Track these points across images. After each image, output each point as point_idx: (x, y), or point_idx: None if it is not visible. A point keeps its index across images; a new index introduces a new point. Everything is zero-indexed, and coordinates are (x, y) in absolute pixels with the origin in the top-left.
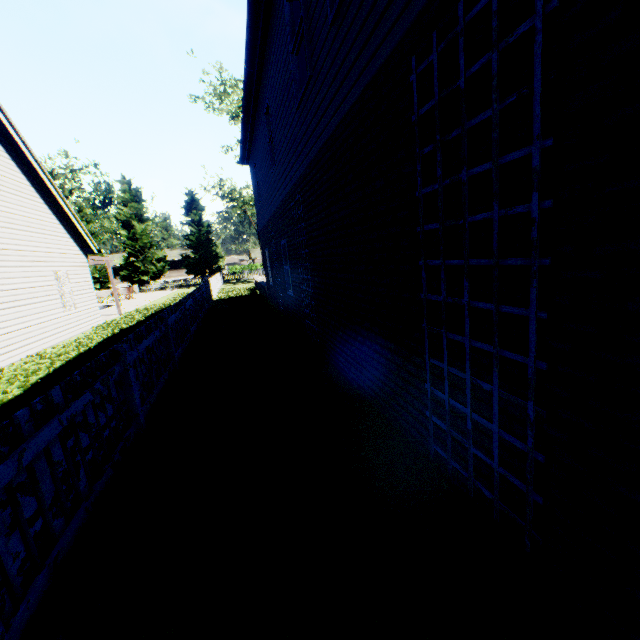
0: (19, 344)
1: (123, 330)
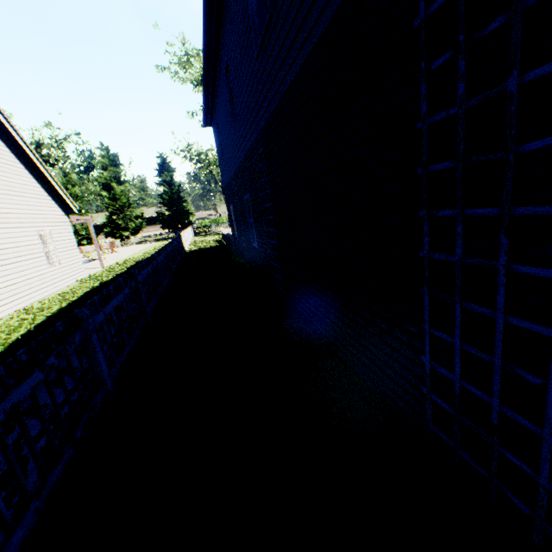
0: (7, 300)
1: (103, 283)
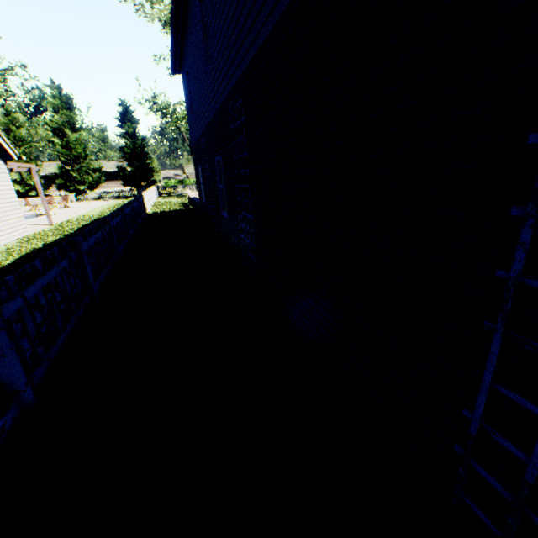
0: None
1: (46, 245)
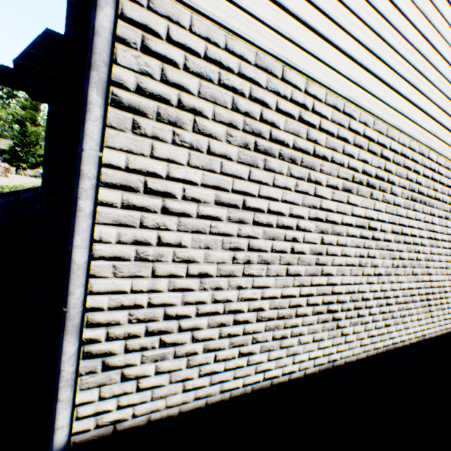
0: None
1: None
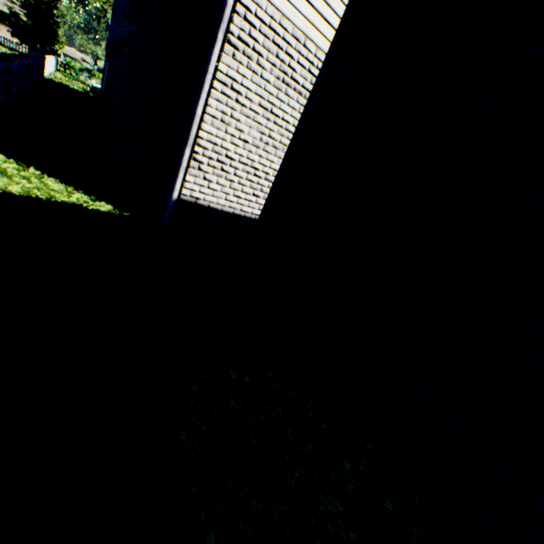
0: None
1: None
